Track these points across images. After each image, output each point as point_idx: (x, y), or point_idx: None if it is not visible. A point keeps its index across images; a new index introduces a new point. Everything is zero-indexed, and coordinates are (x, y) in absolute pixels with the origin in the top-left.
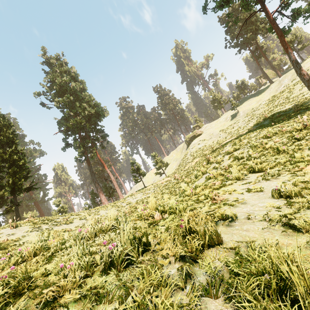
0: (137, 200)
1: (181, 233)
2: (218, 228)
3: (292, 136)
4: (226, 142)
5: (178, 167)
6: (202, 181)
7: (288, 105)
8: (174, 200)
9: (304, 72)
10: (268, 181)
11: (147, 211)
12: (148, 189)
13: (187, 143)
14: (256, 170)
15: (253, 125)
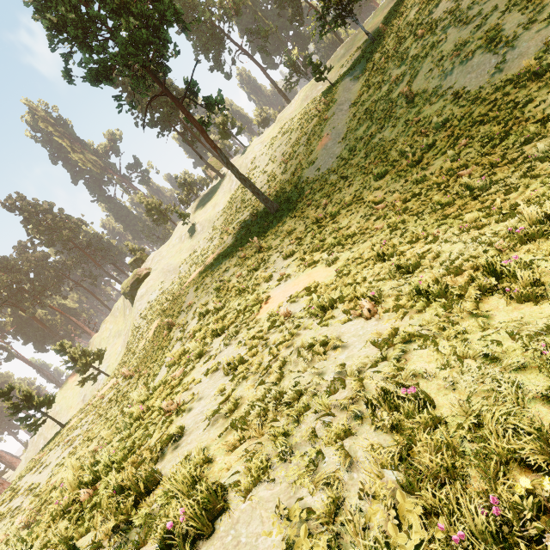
0: (51, 470)
1: (113, 503)
2: (164, 459)
3: (250, 266)
4: (191, 279)
5: (126, 349)
6: (164, 371)
7: (247, 212)
8: (120, 438)
9: (243, 177)
10: (228, 347)
11: (66, 499)
12: (74, 428)
13: (128, 297)
14: (219, 332)
15: (217, 246)
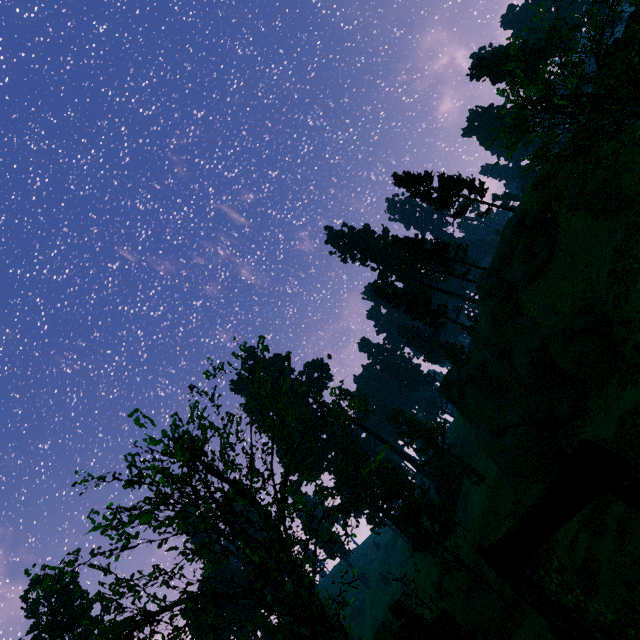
0: None
1: None
2: None
3: None
4: None
5: None
6: None
7: None
8: None
9: None
10: None
11: None
12: None
13: None
14: None
15: None
